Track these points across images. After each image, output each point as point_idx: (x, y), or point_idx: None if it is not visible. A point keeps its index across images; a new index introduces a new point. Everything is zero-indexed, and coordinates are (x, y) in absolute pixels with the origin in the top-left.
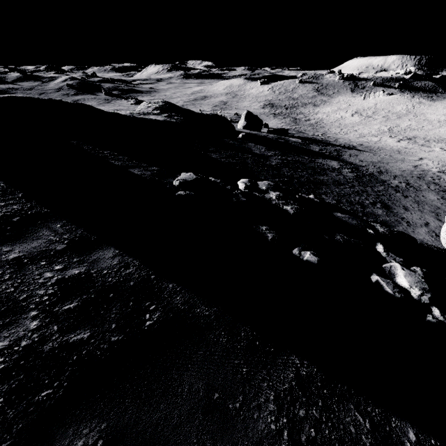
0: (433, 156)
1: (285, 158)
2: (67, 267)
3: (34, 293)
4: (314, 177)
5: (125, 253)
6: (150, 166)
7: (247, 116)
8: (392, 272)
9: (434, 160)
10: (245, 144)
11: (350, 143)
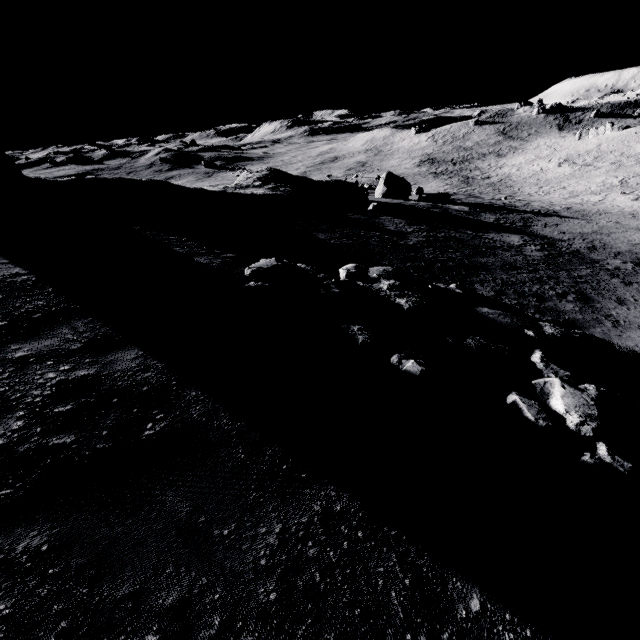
0: None
1: (433, 235)
2: (75, 368)
3: (29, 393)
4: (472, 259)
5: (151, 355)
6: (225, 253)
7: (387, 179)
8: (546, 390)
9: None
10: (376, 218)
11: (550, 208)
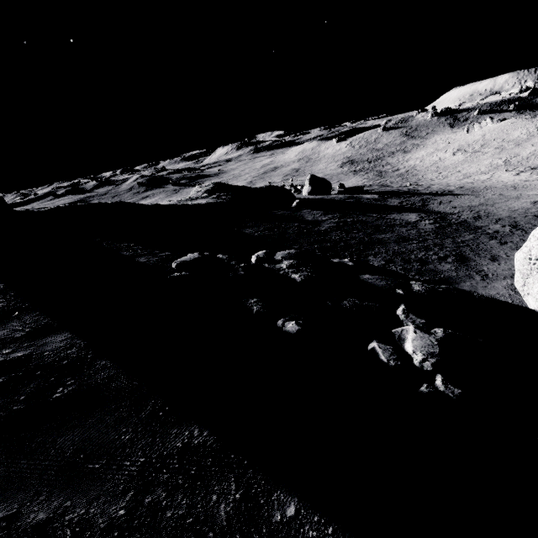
0: None
1: (343, 220)
2: (14, 351)
3: None
4: (371, 236)
5: (78, 336)
6: (163, 252)
7: (311, 180)
8: (403, 336)
9: None
10: (298, 212)
11: (446, 188)
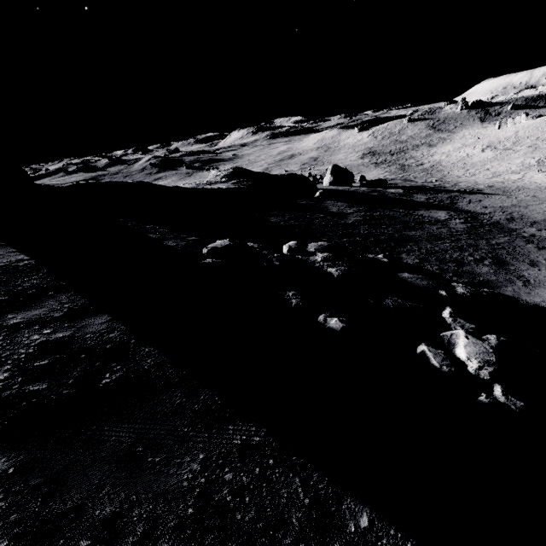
0: None
1: (369, 214)
2: (55, 331)
3: (16, 351)
4: (401, 233)
5: (117, 319)
6: (189, 237)
7: (333, 170)
8: (452, 341)
9: None
10: (322, 203)
11: (475, 187)
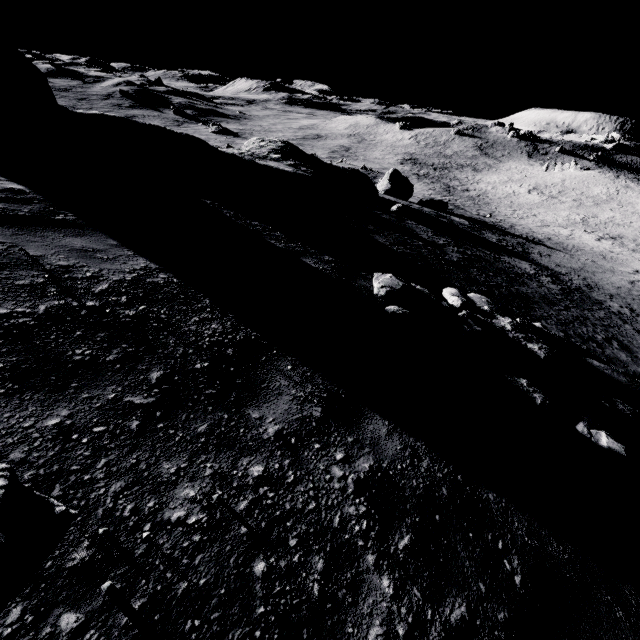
0: None
1: (463, 251)
2: (350, 456)
3: (344, 511)
4: (515, 287)
5: (398, 426)
6: (321, 254)
7: (392, 176)
8: None
9: None
10: (404, 222)
11: (534, 235)
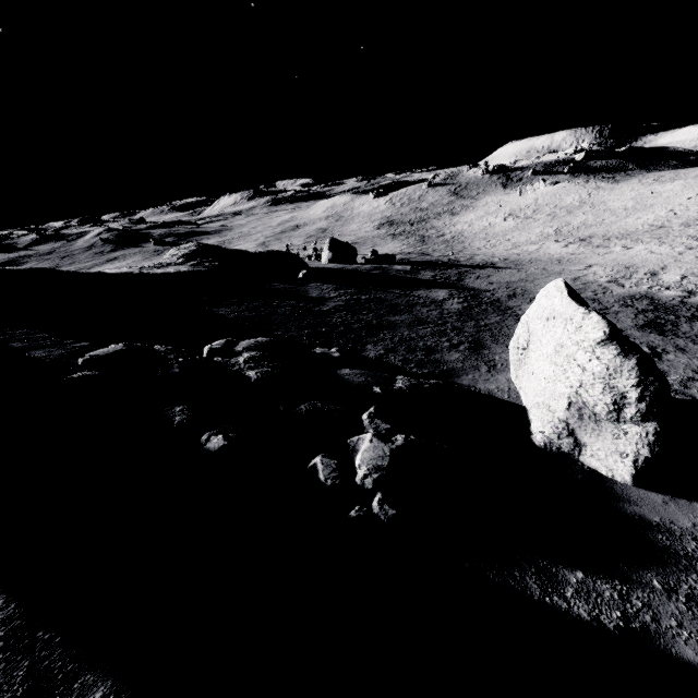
0: (608, 260)
1: (356, 297)
2: None
3: None
4: (382, 319)
5: None
6: (78, 342)
7: (331, 245)
8: (357, 447)
9: (607, 266)
10: (303, 286)
11: (490, 260)
